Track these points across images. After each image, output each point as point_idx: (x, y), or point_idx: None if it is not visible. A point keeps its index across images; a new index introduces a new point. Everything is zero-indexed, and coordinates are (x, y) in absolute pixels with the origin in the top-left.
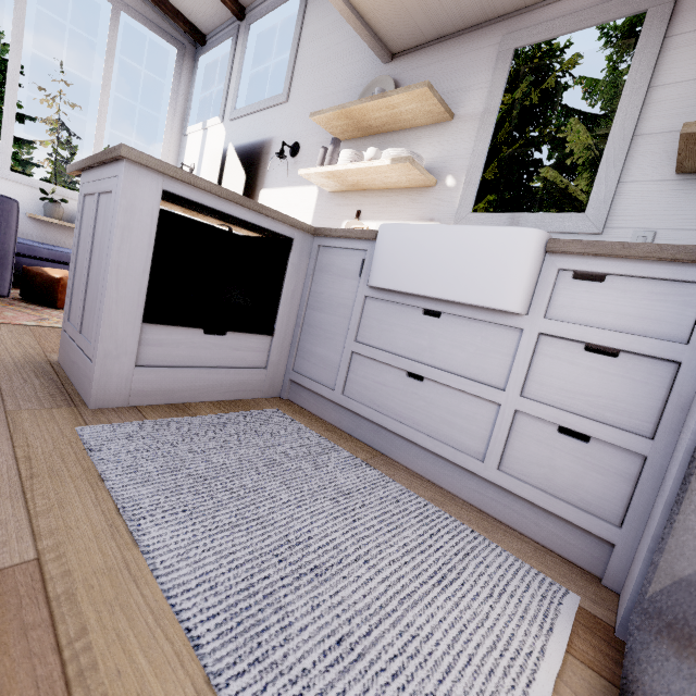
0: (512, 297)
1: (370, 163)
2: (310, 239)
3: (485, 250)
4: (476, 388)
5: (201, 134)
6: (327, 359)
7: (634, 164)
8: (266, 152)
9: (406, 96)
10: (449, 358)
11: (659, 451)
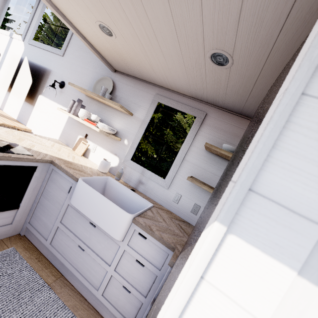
0: (118, 235)
1: (91, 126)
2: (48, 164)
3: (113, 214)
4: (101, 262)
5: (8, 38)
6: (47, 224)
7: (181, 169)
8: (46, 76)
9: (112, 104)
10: (95, 245)
11: (146, 302)
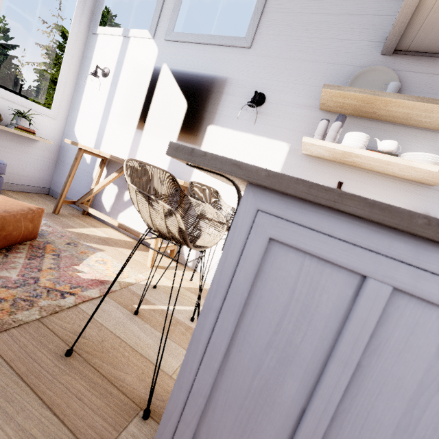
0: None
1: (410, 162)
2: None
3: None
4: None
5: (120, 40)
6: None
7: None
8: (219, 90)
9: None
10: None
11: None
